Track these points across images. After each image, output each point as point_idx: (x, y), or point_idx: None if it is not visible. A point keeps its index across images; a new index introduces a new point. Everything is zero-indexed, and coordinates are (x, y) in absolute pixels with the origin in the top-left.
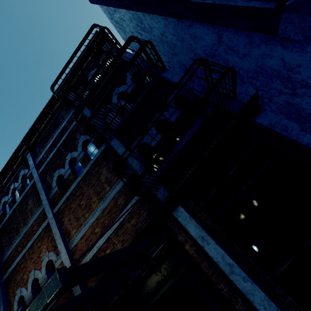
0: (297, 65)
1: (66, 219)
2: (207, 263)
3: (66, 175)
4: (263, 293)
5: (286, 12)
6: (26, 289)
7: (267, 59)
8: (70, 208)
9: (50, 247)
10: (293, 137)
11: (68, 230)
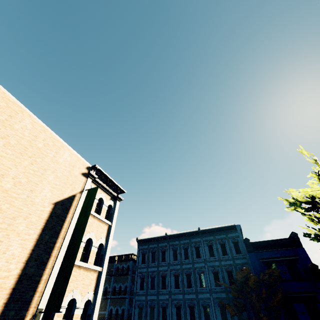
0: None
1: None
2: None
3: None
4: None
5: None
6: None
7: None
8: None
9: None
10: None
11: None
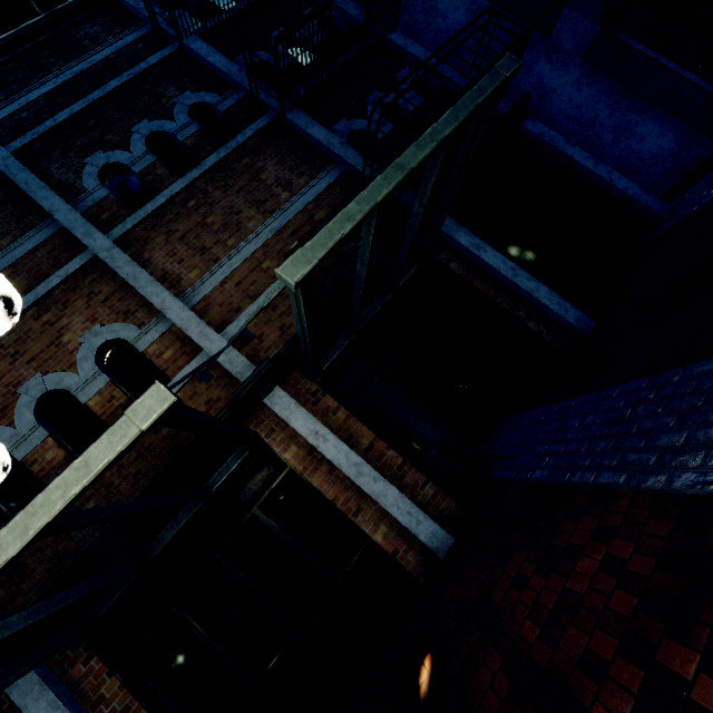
0: (552, 90)
1: (159, 254)
2: (481, 279)
3: (142, 166)
4: (547, 288)
5: (569, 7)
6: (8, 427)
7: (524, 74)
8: (171, 231)
9: (106, 315)
10: (560, 149)
11: (173, 274)
